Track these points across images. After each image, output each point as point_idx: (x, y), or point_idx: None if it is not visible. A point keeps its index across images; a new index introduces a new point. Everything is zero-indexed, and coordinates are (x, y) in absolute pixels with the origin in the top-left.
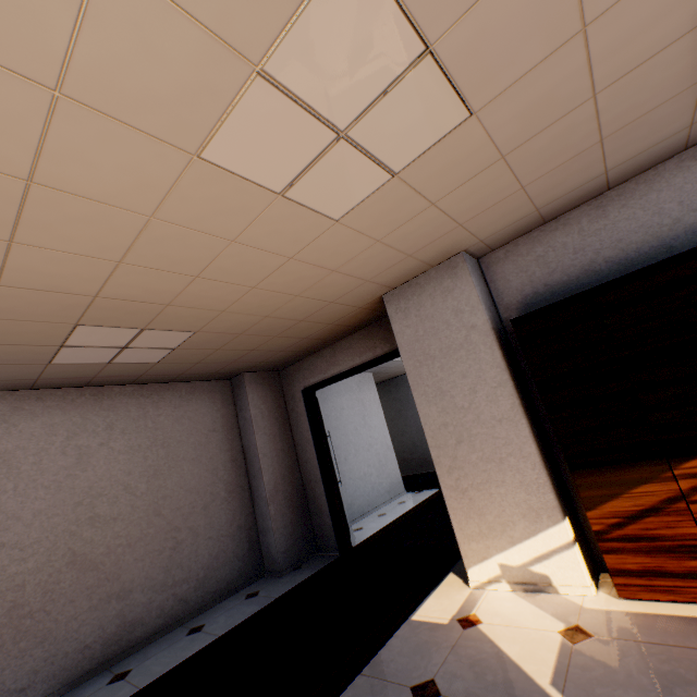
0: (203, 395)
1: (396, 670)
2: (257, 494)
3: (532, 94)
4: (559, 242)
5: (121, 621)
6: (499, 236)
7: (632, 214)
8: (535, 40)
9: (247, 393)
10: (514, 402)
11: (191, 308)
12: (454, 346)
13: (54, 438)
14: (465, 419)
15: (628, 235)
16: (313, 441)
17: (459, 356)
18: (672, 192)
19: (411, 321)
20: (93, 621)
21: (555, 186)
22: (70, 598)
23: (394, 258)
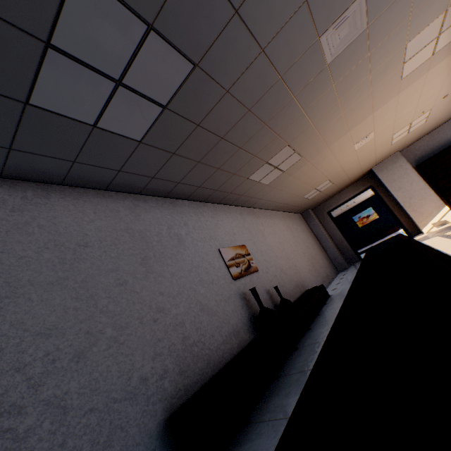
0: (300, 218)
1: (426, 237)
2: (327, 248)
3: (433, 118)
4: (422, 145)
5: (325, 273)
6: (406, 146)
7: (439, 135)
8: (438, 112)
9: (312, 215)
10: (424, 183)
11: (345, 174)
12: (401, 175)
13: (291, 225)
14: (410, 192)
15: (440, 140)
16: (337, 228)
17: (404, 177)
18: (448, 129)
19: (384, 173)
20: (322, 271)
21: (425, 132)
22: (316, 264)
23: (386, 154)
